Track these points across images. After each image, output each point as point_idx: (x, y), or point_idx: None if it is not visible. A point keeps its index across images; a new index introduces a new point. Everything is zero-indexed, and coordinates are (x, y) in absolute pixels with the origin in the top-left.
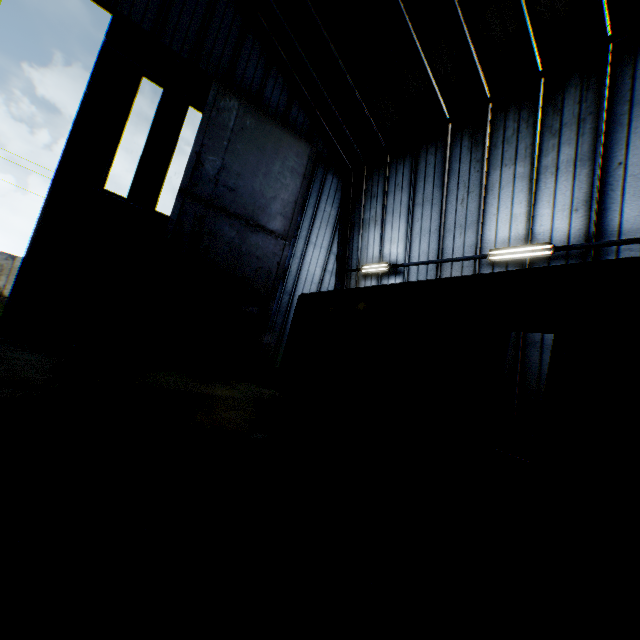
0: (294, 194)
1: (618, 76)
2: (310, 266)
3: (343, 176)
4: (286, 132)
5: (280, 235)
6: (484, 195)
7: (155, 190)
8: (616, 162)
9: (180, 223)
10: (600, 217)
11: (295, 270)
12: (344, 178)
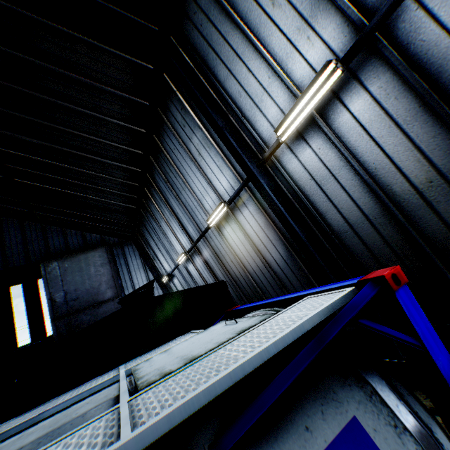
0: (110, 274)
1: (156, 183)
2: None
3: (132, 242)
4: (88, 252)
5: (114, 297)
6: (165, 234)
7: (42, 328)
8: (176, 212)
9: (60, 334)
10: (188, 234)
11: None
12: (133, 242)
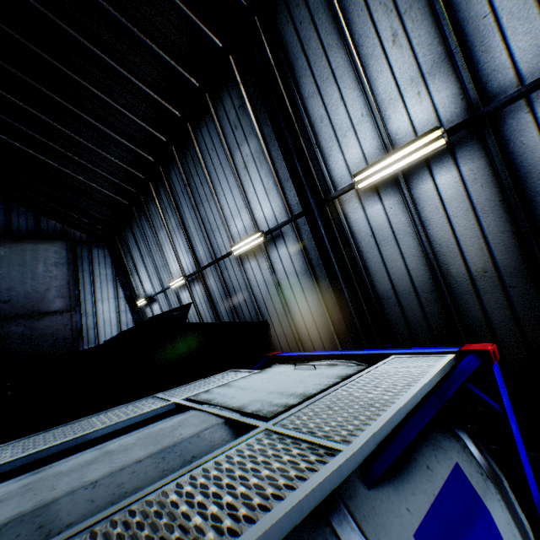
0: (65, 278)
1: (169, 181)
2: (105, 315)
3: (106, 245)
4: (40, 243)
5: (65, 310)
6: (161, 248)
7: None
8: (187, 226)
9: None
10: (195, 255)
11: (93, 324)
12: (108, 246)
